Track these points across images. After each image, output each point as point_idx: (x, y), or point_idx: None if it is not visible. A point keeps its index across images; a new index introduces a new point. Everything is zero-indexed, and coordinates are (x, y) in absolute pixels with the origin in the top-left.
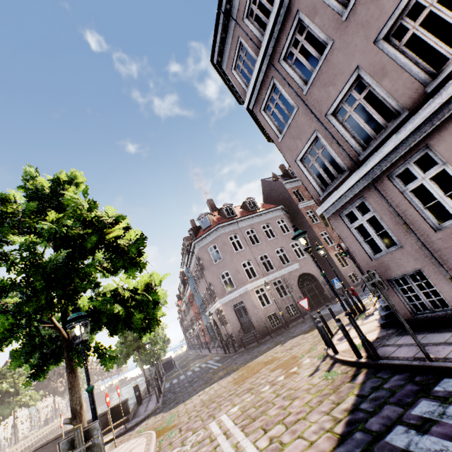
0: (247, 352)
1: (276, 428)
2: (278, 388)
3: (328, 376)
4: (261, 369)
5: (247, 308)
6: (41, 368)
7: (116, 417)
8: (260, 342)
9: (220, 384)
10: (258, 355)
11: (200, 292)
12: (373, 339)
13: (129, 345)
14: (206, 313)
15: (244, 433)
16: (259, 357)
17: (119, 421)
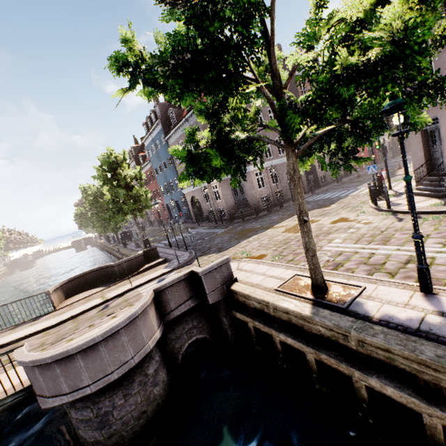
0: (252, 221)
1: (431, 240)
2: (372, 229)
3: (426, 219)
4: (311, 225)
5: (245, 188)
6: (243, 173)
7: (148, 259)
8: (260, 215)
9: (266, 236)
10: (278, 221)
11: (180, 169)
12: (442, 202)
13: (129, 204)
14: (183, 191)
15: (394, 246)
16: (283, 221)
17: (157, 261)
